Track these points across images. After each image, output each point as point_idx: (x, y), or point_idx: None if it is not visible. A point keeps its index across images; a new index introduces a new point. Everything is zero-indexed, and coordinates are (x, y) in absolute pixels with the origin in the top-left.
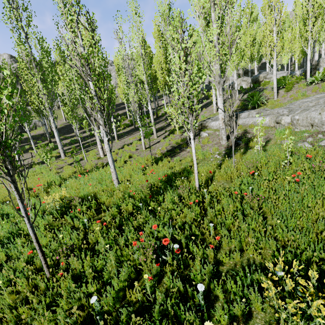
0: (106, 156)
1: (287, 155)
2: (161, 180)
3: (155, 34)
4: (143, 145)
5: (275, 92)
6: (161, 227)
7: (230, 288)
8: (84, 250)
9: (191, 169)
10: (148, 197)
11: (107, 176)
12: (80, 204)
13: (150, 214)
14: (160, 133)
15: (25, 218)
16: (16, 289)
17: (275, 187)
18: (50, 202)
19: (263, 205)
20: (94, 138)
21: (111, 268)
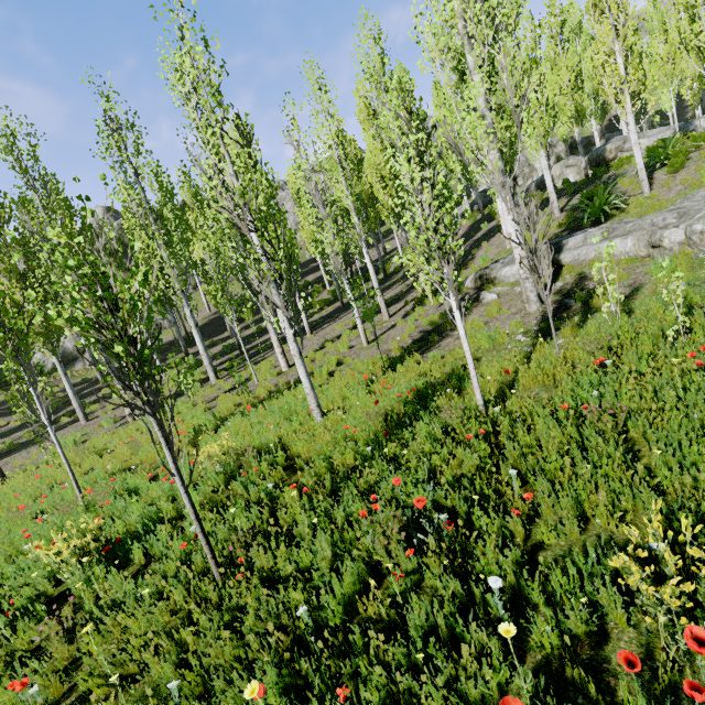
0: (293, 367)
1: (675, 313)
2: (404, 400)
3: (361, 114)
4: (362, 337)
5: (643, 180)
6: (413, 486)
7: (558, 585)
8: (274, 535)
9: (466, 372)
10: (381, 436)
11: (299, 405)
12: (257, 460)
13: (389, 465)
14: (396, 307)
15: (177, 476)
16: (170, 606)
17: (654, 385)
18: (204, 460)
19: (628, 427)
20: (266, 336)
21: (327, 563)
